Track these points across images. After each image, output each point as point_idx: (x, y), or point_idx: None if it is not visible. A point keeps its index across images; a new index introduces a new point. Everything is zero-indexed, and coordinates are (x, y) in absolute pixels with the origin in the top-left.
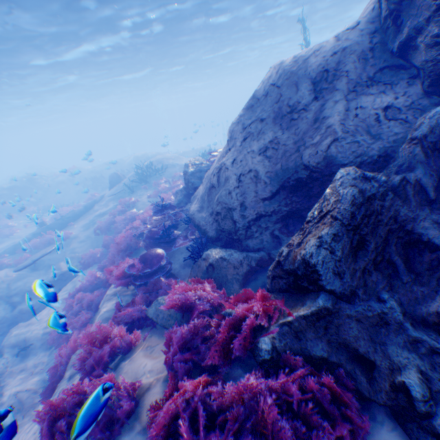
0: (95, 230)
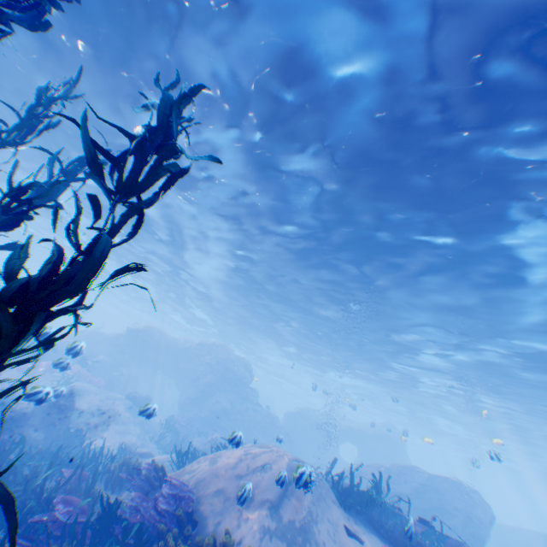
0: None
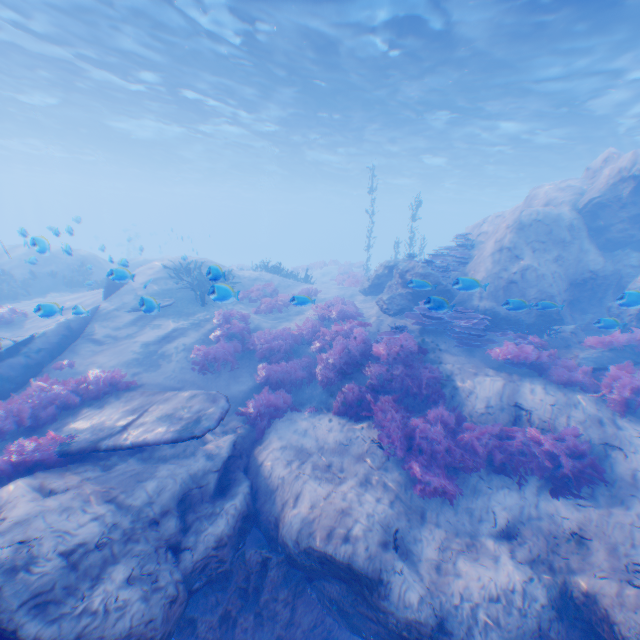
0: (203, 363)
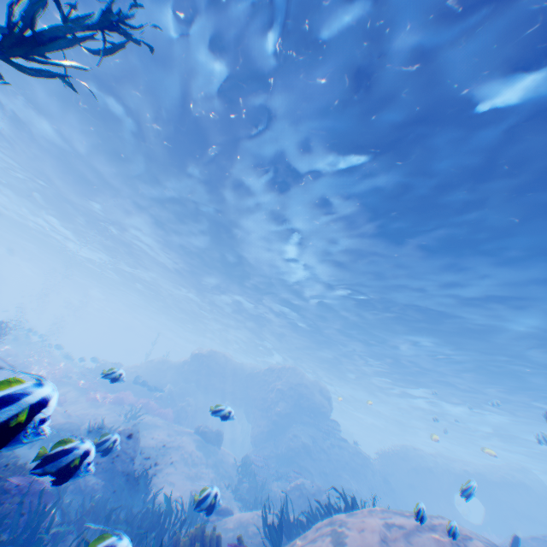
0: None
